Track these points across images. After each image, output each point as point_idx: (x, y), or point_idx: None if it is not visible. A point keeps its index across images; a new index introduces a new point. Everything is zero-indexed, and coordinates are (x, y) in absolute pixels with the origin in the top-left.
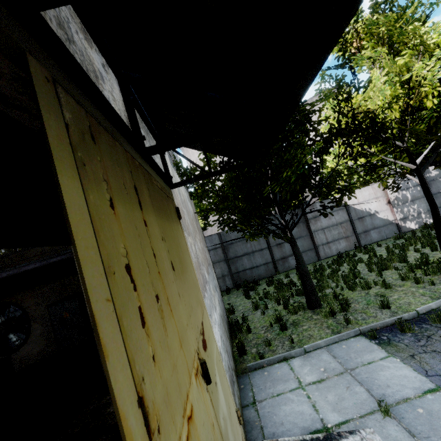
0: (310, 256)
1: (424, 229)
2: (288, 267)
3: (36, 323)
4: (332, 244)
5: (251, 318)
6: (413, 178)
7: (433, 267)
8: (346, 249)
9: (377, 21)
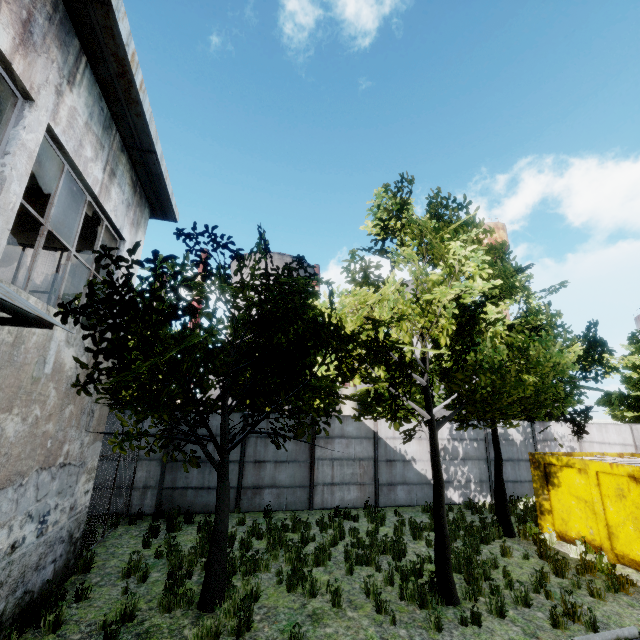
0: (299, 497)
1: (459, 508)
2: (258, 504)
3: None
4: (338, 489)
5: (98, 594)
6: (426, 432)
7: (415, 587)
8: (355, 503)
9: (416, 221)
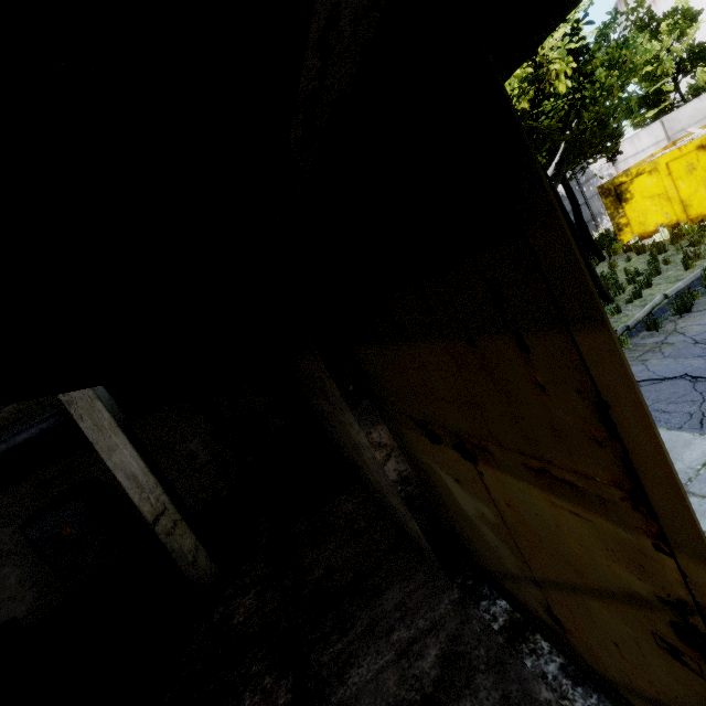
0: None
1: None
2: None
3: (1, 567)
4: None
5: None
6: None
7: None
8: None
9: None
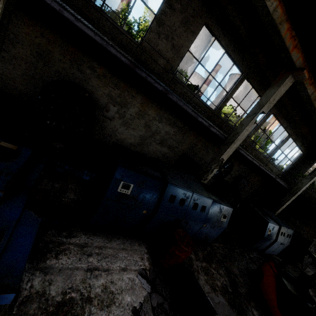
0: None
1: None
2: None
3: (228, 176)
4: None
5: None
6: None
7: None
8: None
9: None
